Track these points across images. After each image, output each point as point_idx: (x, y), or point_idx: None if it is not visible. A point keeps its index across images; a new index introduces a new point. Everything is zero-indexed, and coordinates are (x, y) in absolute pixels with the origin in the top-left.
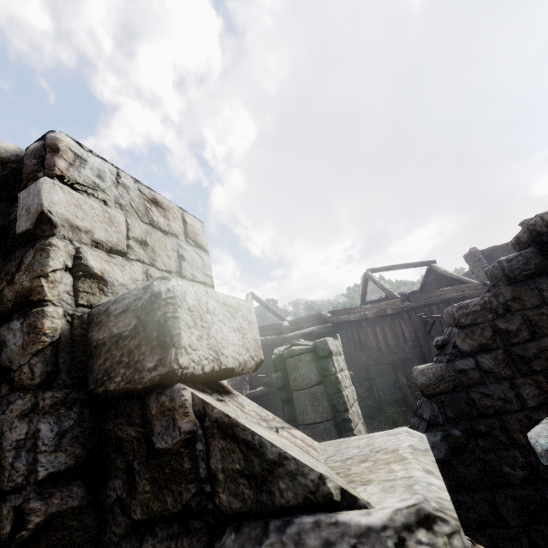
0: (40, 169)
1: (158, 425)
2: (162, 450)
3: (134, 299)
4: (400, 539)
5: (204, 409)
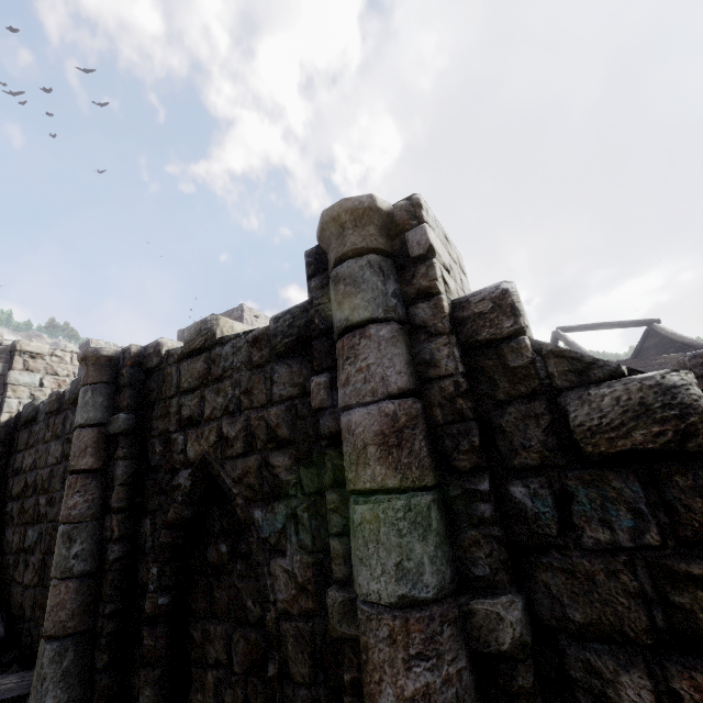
0: (414, 219)
1: (511, 356)
2: (515, 367)
3: (489, 293)
4: (662, 376)
5: (542, 346)
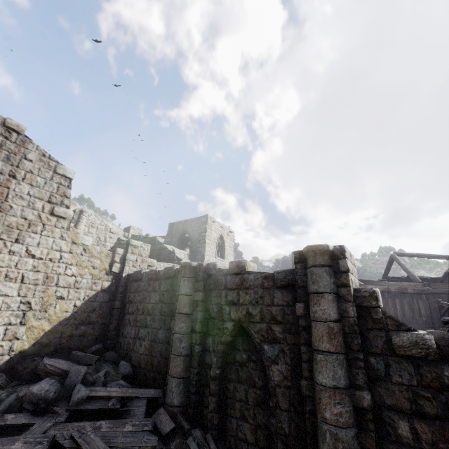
0: (342, 255)
1: (374, 314)
2: (375, 318)
3: (368, 290)
4: (423, 335)
5: (385, 313)
